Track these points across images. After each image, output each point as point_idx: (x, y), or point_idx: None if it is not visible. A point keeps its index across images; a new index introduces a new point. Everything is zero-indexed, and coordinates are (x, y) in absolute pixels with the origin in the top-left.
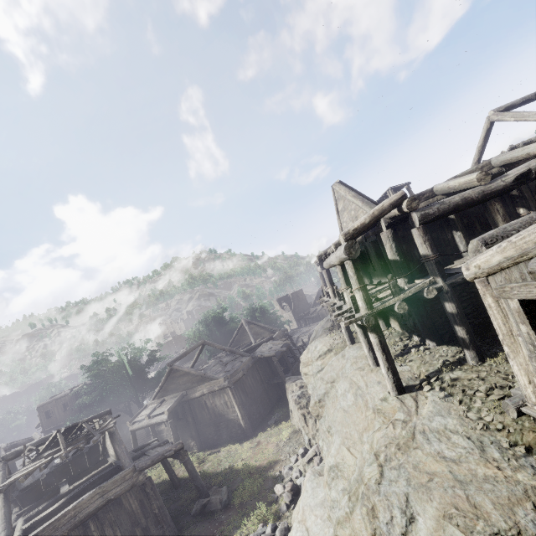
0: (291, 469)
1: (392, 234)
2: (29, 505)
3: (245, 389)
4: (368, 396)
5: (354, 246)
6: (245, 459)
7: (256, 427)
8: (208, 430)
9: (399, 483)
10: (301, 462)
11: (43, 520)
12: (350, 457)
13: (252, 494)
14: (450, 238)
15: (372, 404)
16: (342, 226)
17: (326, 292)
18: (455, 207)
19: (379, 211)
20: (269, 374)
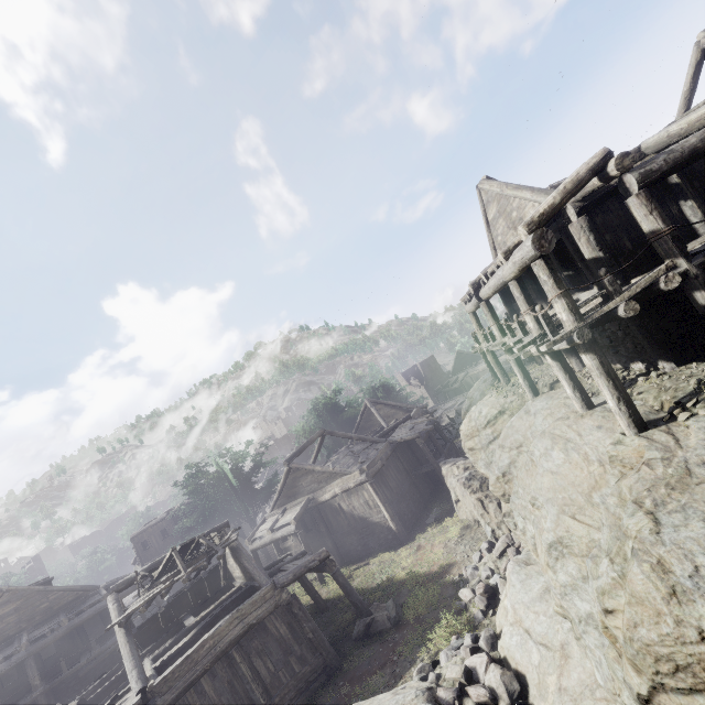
0: (476, 569)
1: (587, 223)
2: (151, 644)
3: (388, 483)
4: (587, 447)
5: (546, 236)
6: (407, 567)
7: (410, 530)
8: (348, 539)
9: (692, 526)
10: (488, 559)
11: (175, 656)
12: (579, 526)
13: (428, 606)
14: (676, 212)
15: (595, 455)
16: (496, 243)
17: (484, 337)
18: (691, 153)
19: (574, 183)
20: (414, 463)
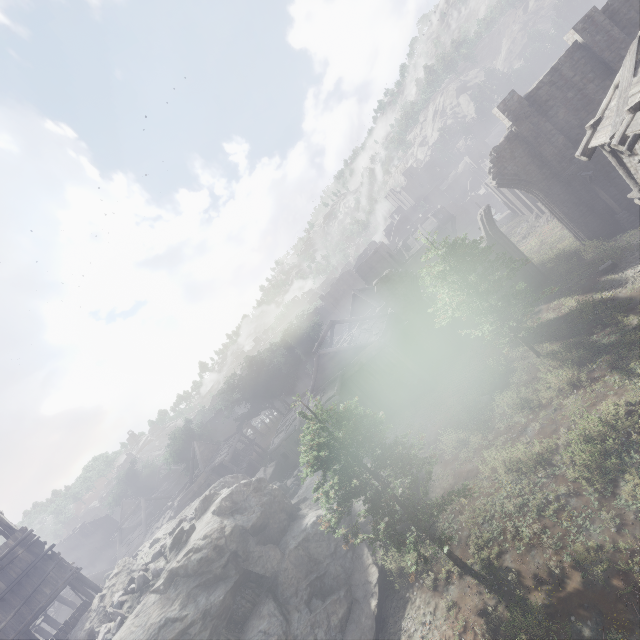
0: None
1: None
2: None
3: None
4: None
5: None
6: None
7: None
8: None
9: None
10: None
11: None
12: None
13: None
14: None
15: None
16: None
17: None
18: None
19: None
20: None
